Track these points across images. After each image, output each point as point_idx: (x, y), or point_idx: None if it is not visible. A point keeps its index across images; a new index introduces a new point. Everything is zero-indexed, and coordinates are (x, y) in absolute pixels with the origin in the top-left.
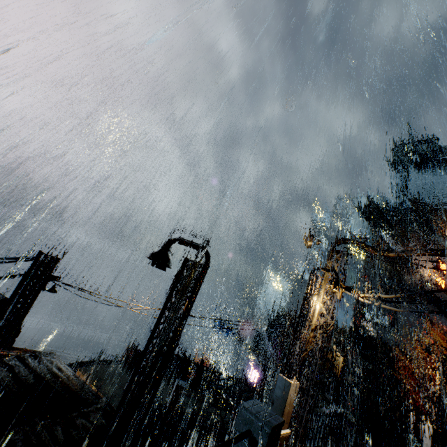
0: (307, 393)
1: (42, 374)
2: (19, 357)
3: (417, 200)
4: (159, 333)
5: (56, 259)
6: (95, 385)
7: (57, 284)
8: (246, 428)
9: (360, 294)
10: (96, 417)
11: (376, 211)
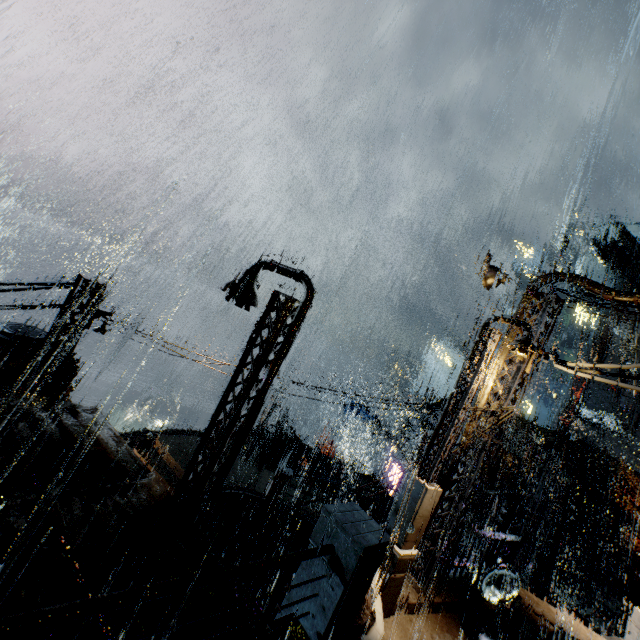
0: (456, 506)
1: (74, 432)
2: (49, 409)
3: None
4: (233, 397)
5: (100, 287)
6: (176, 458)
7: (105, 322)
8: (327, 542)
9: (568, 364)
10: (135, 494)
11: (630, 247)
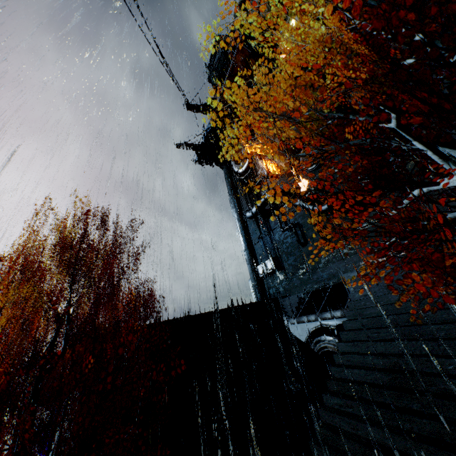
0: None
1: None
2: None
3: (192, 105)
4: None
5: None
6: None
7: None
8: None
9: None
10: None
11: (199, 149)
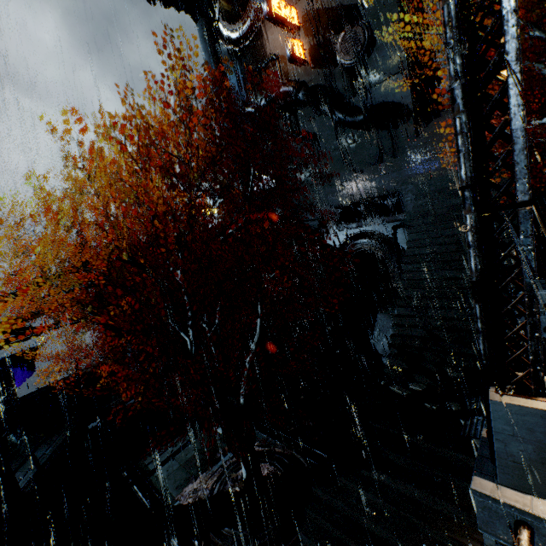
0: None
1: None
2: None
3: None
4: None
5: None
6: None
7: None
8: None
9: None
10: None
11: None
